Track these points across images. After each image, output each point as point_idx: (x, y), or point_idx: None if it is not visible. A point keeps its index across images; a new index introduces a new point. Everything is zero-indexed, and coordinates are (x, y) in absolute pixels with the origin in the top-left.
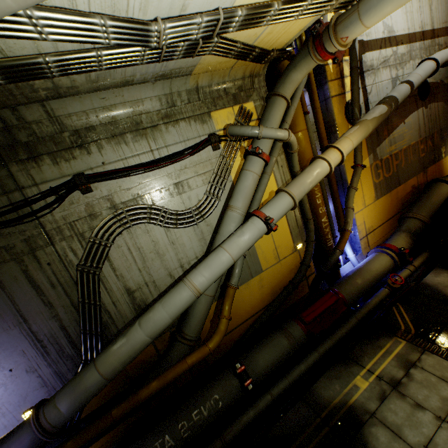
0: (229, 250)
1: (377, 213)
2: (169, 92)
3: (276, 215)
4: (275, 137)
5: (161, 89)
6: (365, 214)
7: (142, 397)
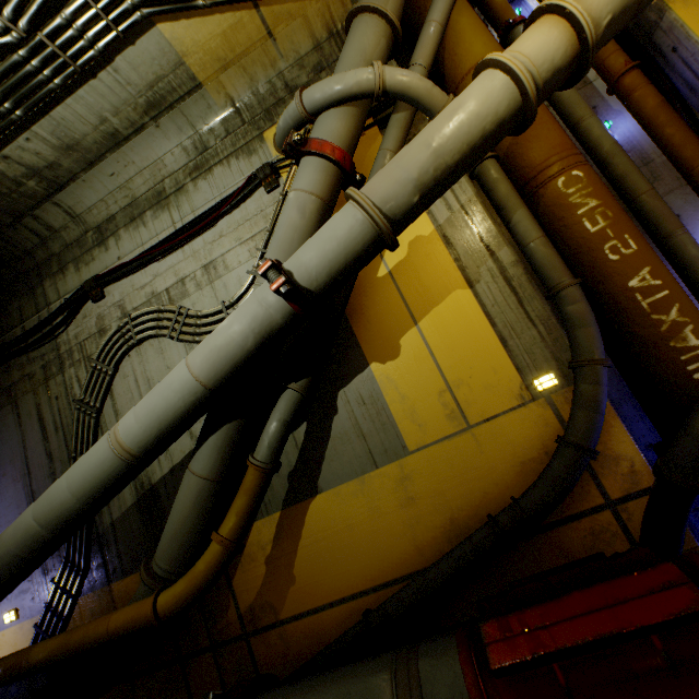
0: (190, 357)
1: None
2: (193, 132)
3: (309, 258)
4: (335, 94)
5: (179, 132)
6: None
7: (31, 656)
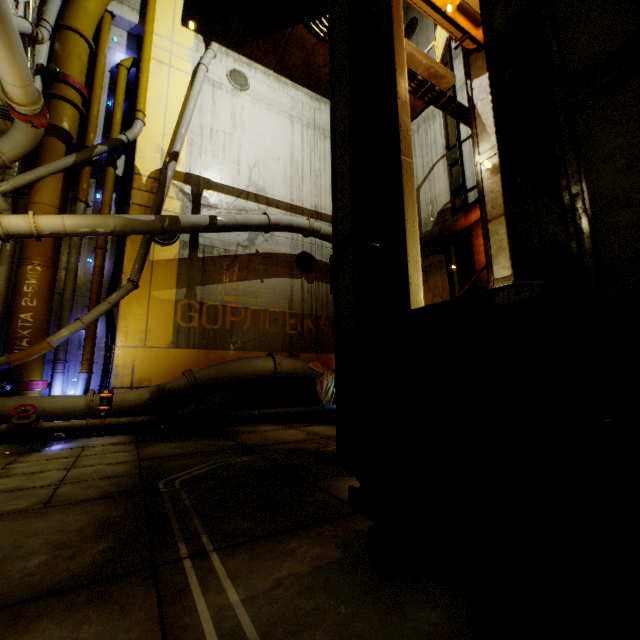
0: None
1: (170, 367)
2: None
3: None
4: None
5: None
6: (142, 357)
7: None
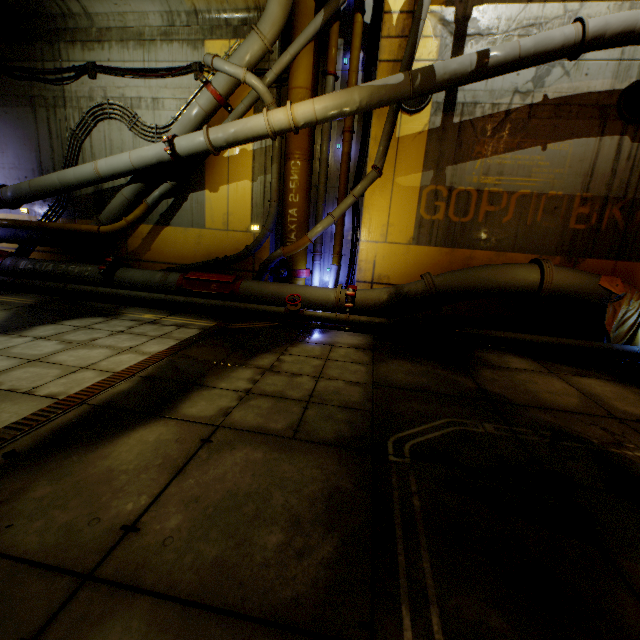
0: (132, 153)
1: (408, 265)
2: (169, 10)
3: (183, 144)
4: (225, 71)
5: (161, 5)
6: (382, 253)
7: (49, 225)
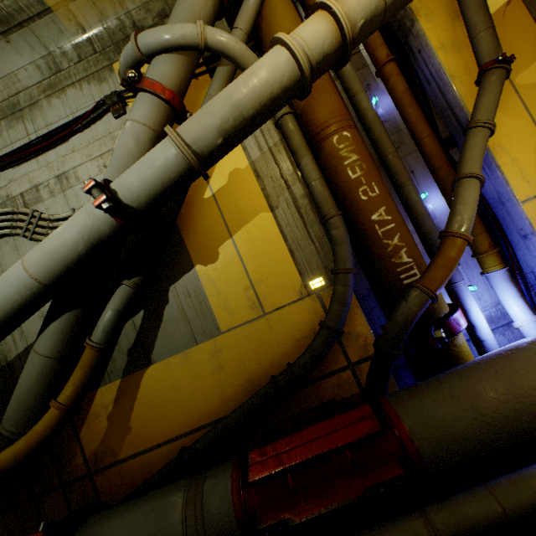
0: (26, 257)
1: None
2: (46, 52)
3: (132, 181)
4: (165, 42)
5: (31, 50)
6: None
7: None
